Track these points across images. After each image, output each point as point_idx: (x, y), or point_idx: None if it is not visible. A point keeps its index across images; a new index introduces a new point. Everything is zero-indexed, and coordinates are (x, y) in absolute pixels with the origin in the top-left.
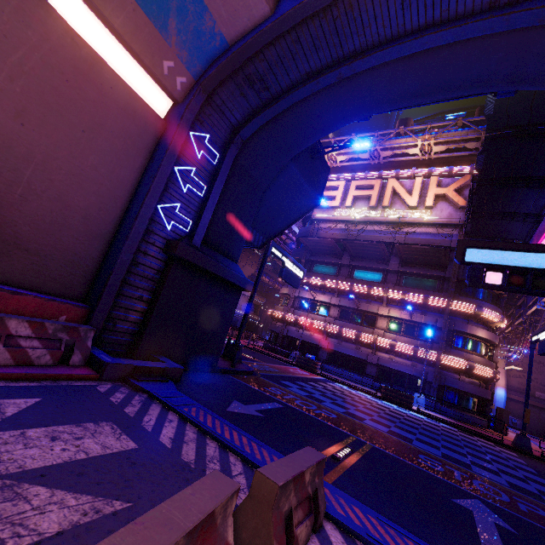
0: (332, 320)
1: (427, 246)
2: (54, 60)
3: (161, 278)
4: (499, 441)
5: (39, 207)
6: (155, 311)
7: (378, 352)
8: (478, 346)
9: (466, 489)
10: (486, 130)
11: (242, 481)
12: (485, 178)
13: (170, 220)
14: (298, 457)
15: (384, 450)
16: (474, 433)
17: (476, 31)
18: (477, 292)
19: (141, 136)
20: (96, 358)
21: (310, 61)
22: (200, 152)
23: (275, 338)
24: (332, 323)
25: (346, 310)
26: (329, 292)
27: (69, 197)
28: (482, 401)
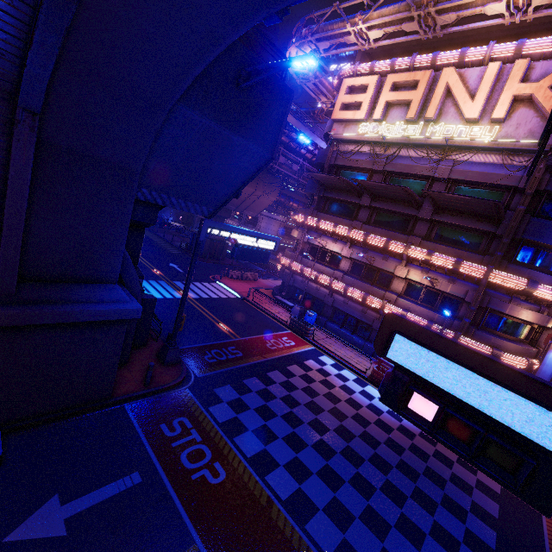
0: (340, 275)
1: (468, 197)
2: None
3: None
4: None
5: None
6: None
7: None
8: (518, 328)
9: None
10: None
11: None
12: None
13: None
14: None
15: None
16: None
17: None
18: (540, 258)
19: None
20: None
21: None
22: None
23: (283, 285)
24: (340, 278)
25: (359, 263)
26: (342, 240)
27: None
28: None
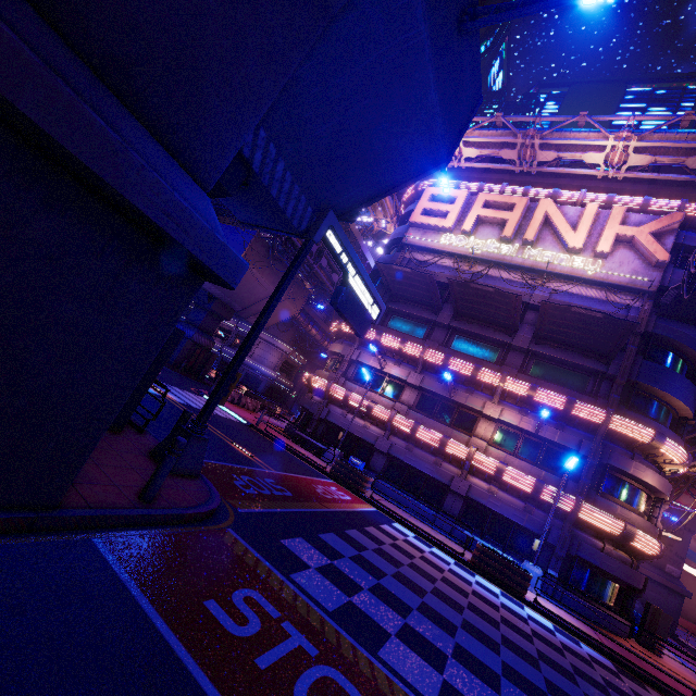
0: (404, 409)
1: (602, 313)
2: None
3: None
4: None
5: None
6: None
7: (471, 476)
8: (638, 497)
9: None
10: None
11: None
12: None
13: None
14: None
15: None
16: (642, 676)
17: None
18: (653, 408)
19: None
20: None
21: None
22: None
23: (306, 420)
24: (403, 413)
25: (429, 397)
26: (408, 363)
27: None
28: (627, 590)
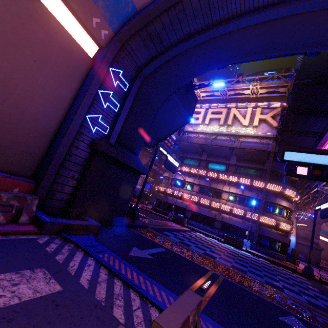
0: (195, 193)
1: (254, 150)
2: (13, 8)
3: (87, 164)
4: (294, 270)
5: (0, 111)
6: (82, 186)
7: (222, 213)
8: (282, 211)
9: (284, 308)
10: (295, 79)
11: (139, 315)
12: (291, 109)
13: (94, 125)
14: (183, 302)
15: (231, 281)
16: (280, 265)
17: (300, 9)
18: (282, 179)
19: (76, 68)
20: (38, 219)
21: (190, 25)
22: (116, 81)
23: (159, 203)
24: (194, 195)
25: (203, 187)
26: (193, 176)
27: (23, 106)
28: (283, 244)
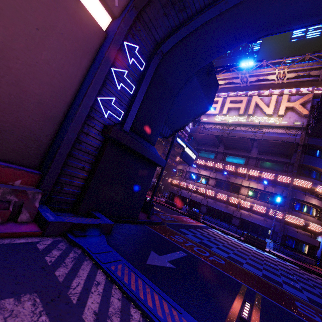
0: (210, 187)
1: (281, 141)
2: None
3: (99, 154)
4: None
5: None
6: (93, 178)
7: (241, 210)
8: (311, 210)
9: None
10: None
11: None
12: None
13: (107, 109)
14: None
15: (271, 300)
16: (311, 271)
17: None
18: (312, 174)
19: (86, 41)
20: (41, 217)
21: None
22: (131, 59)
23: (173, 197)
24: (210, 189)
25: (219, 181)
26: (209, 169)
27: (25, 83)
28: (312, 247)
